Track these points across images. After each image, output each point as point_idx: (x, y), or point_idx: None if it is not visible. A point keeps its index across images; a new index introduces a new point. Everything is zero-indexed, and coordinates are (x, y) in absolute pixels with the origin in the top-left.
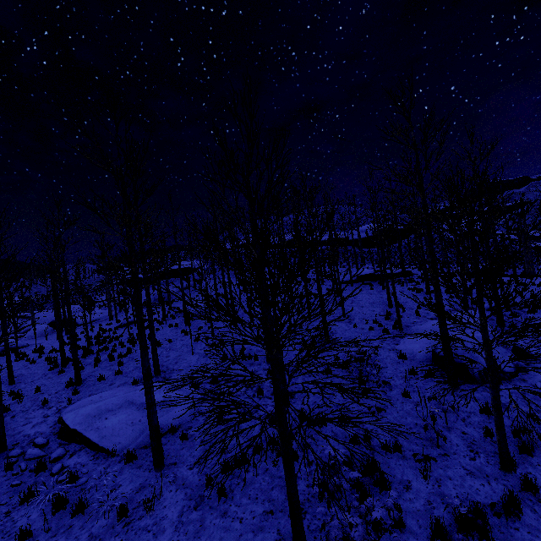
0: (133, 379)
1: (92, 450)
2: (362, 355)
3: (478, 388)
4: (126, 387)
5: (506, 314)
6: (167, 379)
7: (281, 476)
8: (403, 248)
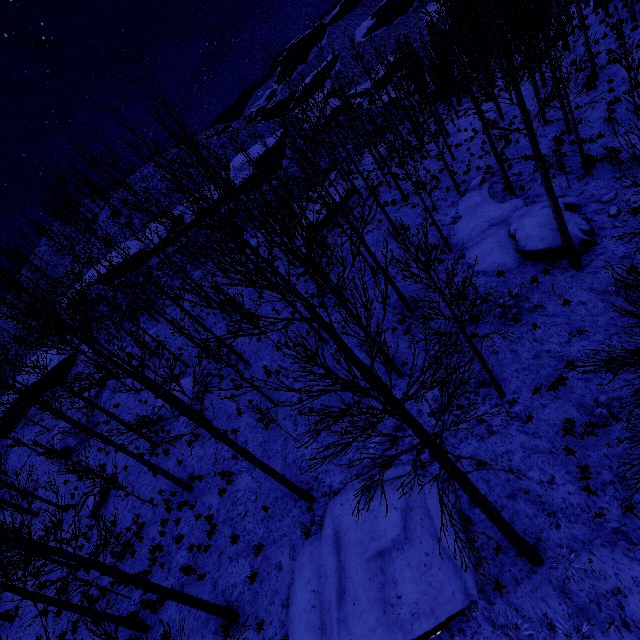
0: (304, 534)
1: (438, 634)
2: (516, 298)
3: (591, 257)
4: (308, 550)
5: (495, 180)
6: (334, 492)
7: (624, 448)
8: (295, 166)
